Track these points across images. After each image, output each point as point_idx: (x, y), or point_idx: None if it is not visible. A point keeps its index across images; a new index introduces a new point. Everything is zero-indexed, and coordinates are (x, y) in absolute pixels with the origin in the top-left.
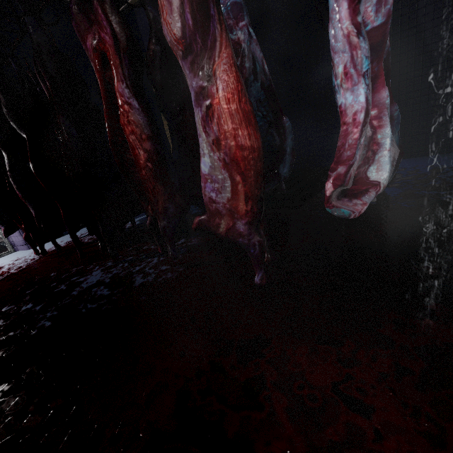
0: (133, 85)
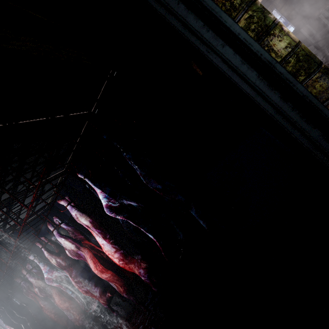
0: (45, 297)
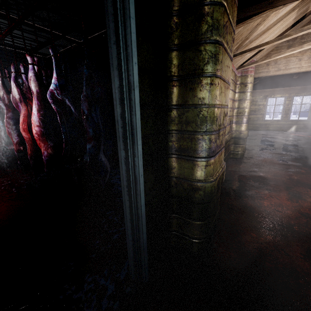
0: None
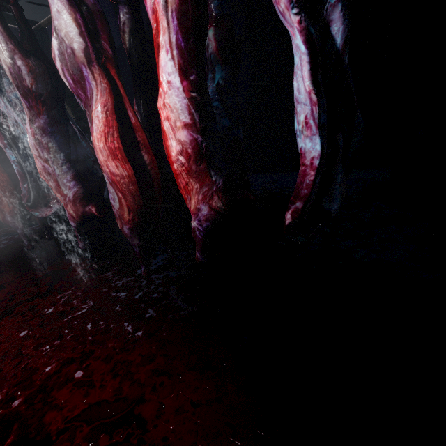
0: None
